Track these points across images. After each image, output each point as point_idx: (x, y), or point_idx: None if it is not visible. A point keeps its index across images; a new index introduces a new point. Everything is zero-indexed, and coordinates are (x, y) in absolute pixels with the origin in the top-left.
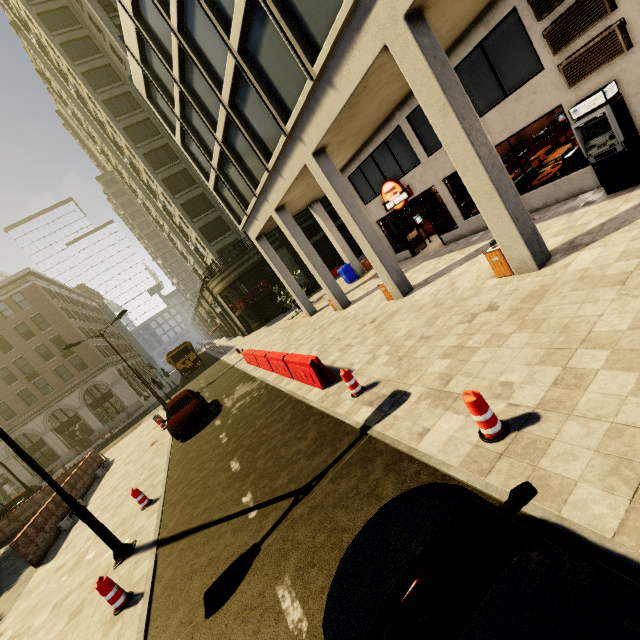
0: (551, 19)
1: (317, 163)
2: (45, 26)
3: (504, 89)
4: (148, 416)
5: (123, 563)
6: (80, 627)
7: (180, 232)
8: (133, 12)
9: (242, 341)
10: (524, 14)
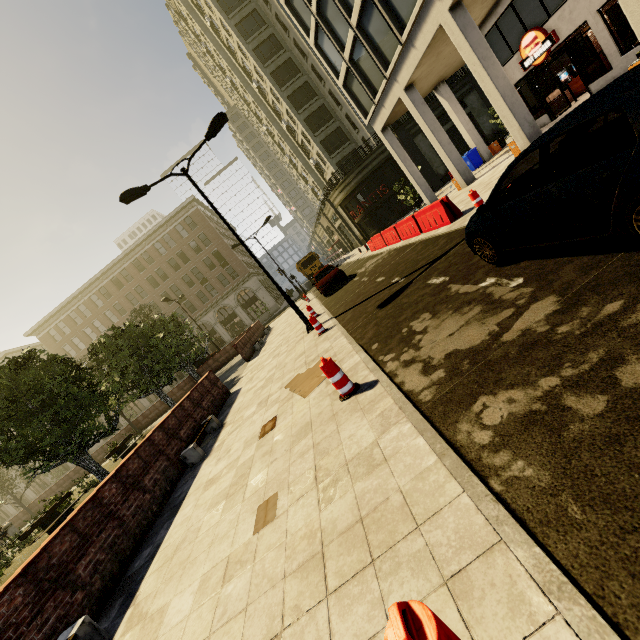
0: None
1: (453, 19)
2: None
3: None
4: (288, 308)
5: (313, 330)
6: (298, 348)
7: (302, 151)
8: None
9: (361, 248)
10: None
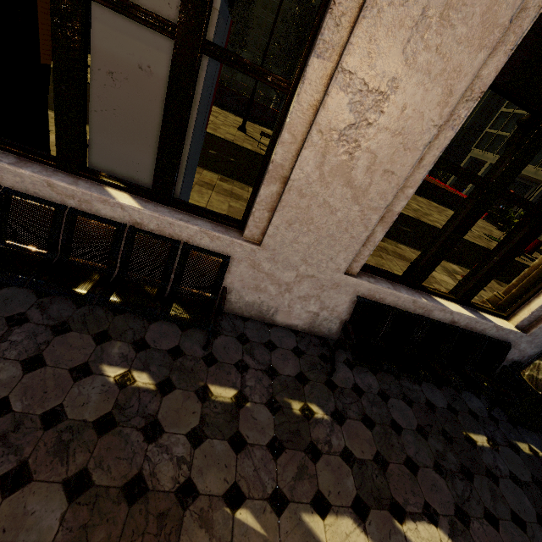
0: None
1: None
2: None
3: None
4: None
5: None
6: None
7: None
8: None
9: None
10: None
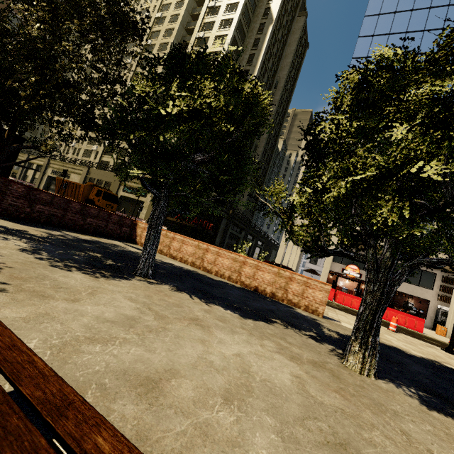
0: (442, 284)
1: None
2: (238, 24)
3: (419, 284)
4: None
5: None
6: None
7: None
8: None
9: None
10: (437, 277)
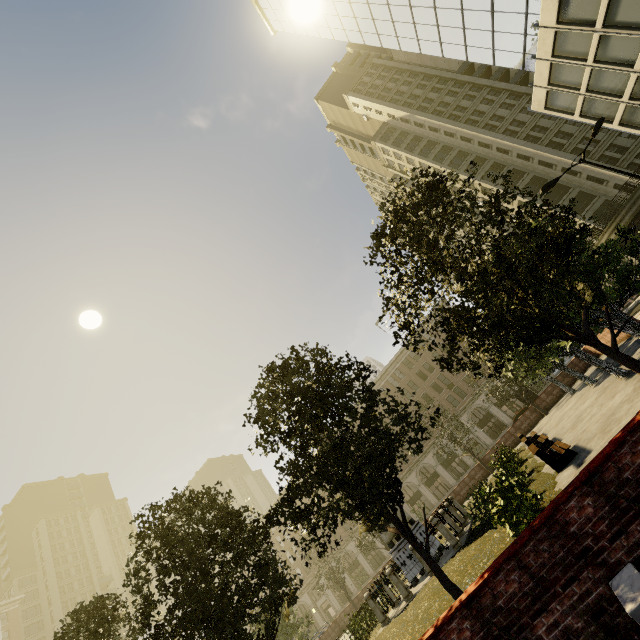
0: None
1: None
2: (422, 157)
3: None
4: None
5: None
6: None
7: None
8: (551, 56)
9: None
10: None
